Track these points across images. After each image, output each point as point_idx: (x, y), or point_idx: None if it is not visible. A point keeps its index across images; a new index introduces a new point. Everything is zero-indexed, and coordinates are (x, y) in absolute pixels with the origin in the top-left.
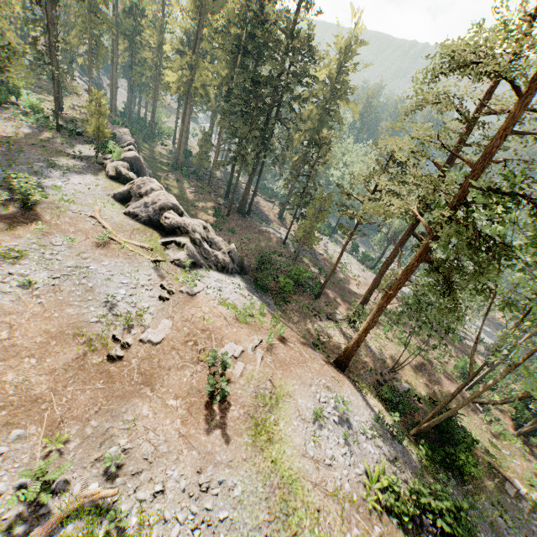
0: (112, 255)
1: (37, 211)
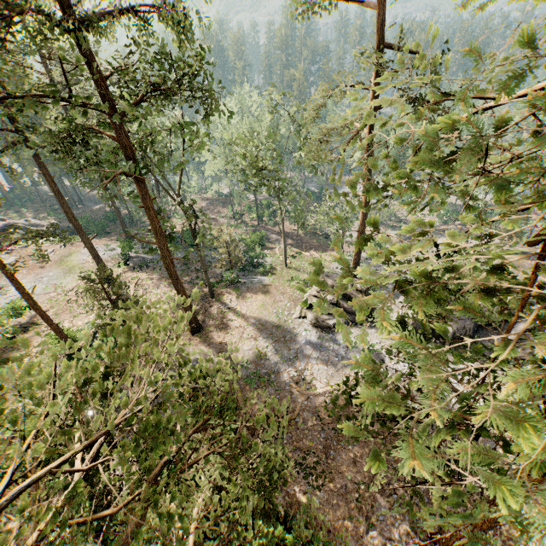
0: None
1: None
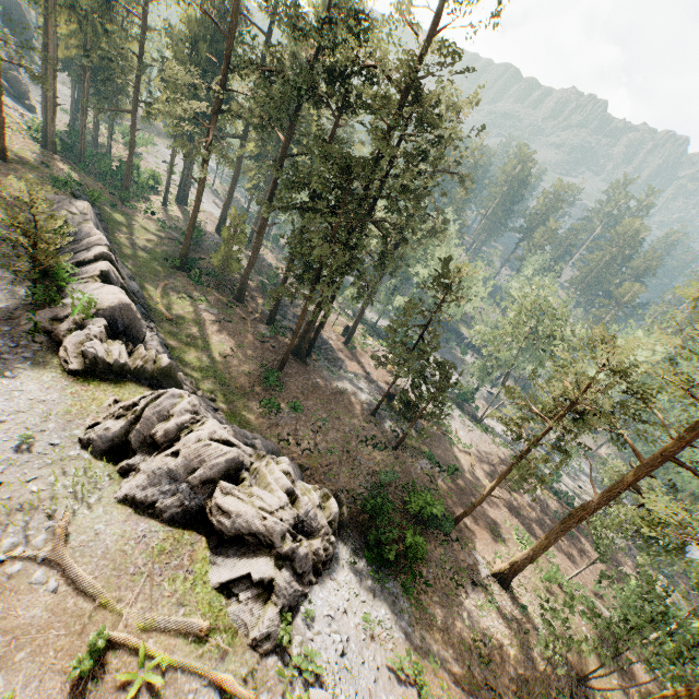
0: None
1: None
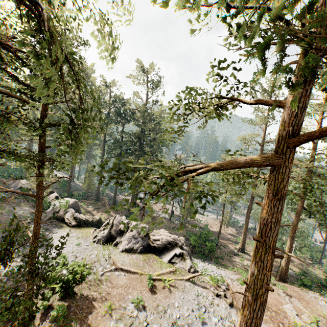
0: (169, 293)
1: (80, 293)
